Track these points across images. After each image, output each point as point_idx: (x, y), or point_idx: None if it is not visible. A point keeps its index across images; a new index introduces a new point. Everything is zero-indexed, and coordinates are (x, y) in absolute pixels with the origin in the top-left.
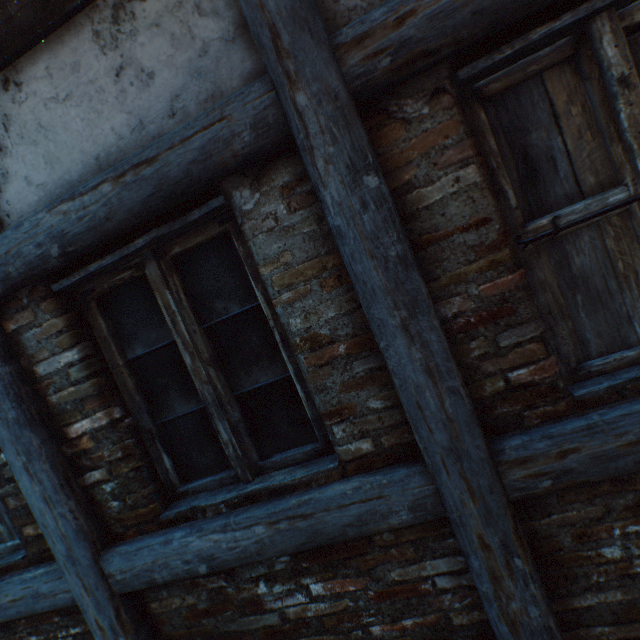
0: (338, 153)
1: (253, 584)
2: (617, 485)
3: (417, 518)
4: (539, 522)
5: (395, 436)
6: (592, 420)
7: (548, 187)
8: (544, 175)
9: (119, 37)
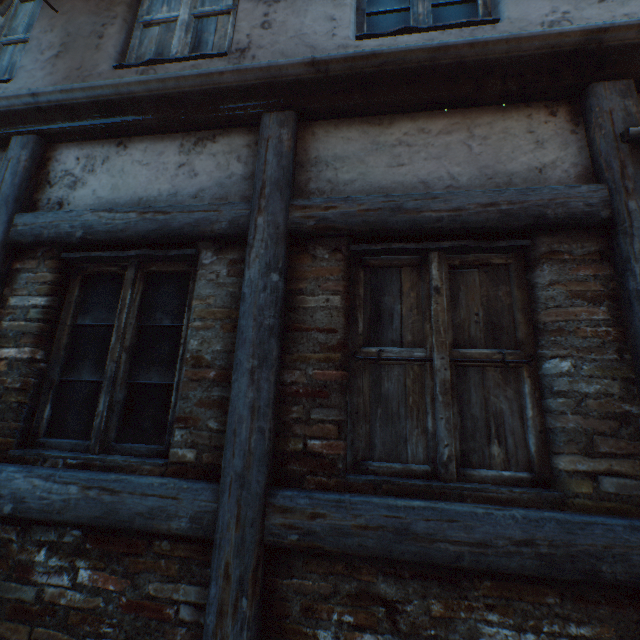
0: (265, 254)
1: (37, 548)
2: (349, 569)
3: (192, 529)
4: (282, 581)
5: (214, 456)
6: (344, 497)
7: (384, 331)
8: (385, 323)
9: (192, 151)
